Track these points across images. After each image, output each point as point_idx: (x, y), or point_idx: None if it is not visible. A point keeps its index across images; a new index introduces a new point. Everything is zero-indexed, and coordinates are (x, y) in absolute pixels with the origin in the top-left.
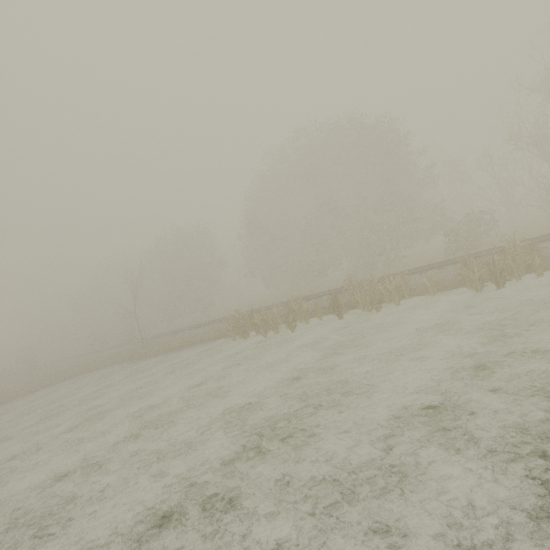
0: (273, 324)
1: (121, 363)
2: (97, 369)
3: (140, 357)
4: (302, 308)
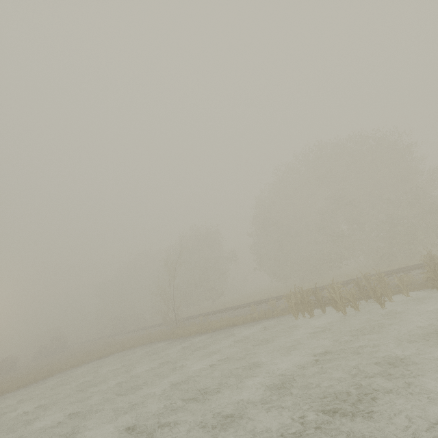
0: (353, 299)
1: (158, 342)
2: (134, 348)
3: (178, 336)
4: (382, 283)
